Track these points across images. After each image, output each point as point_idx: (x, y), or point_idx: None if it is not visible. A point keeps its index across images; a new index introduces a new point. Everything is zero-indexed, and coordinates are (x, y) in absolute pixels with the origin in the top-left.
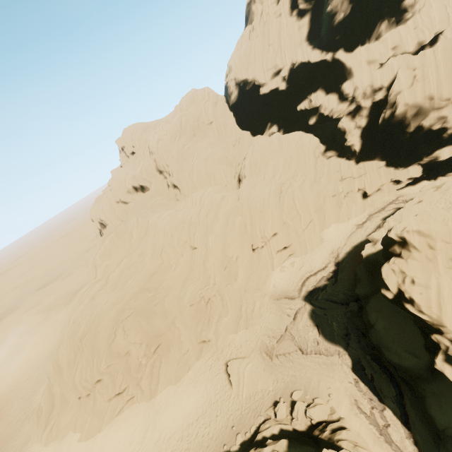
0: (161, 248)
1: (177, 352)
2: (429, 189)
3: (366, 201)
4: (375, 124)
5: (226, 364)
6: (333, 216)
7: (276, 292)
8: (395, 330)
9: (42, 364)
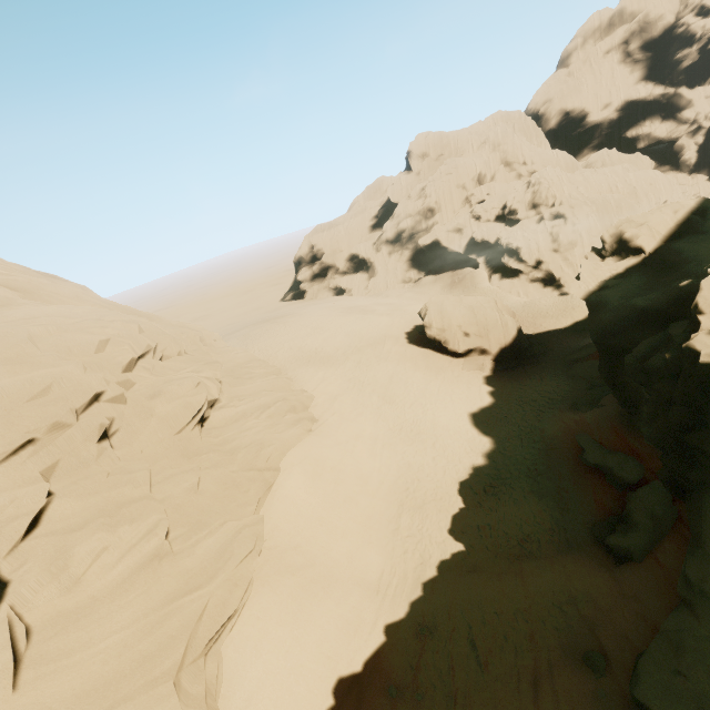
0: (596, 189)
1: None
2: None
3: None
4: None
5: None
6: None
7: None
8: None
9: None
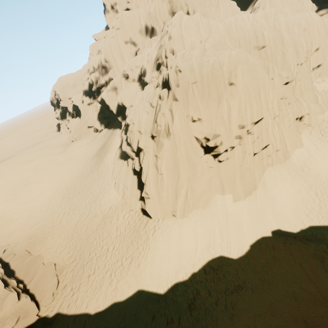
0: (237, 39)
1: (288, 122)
2: None
3: None
4: None
5: None
6: None
7: None
8: None
9: (76, 185)
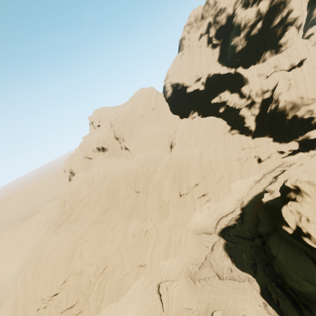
0: (114, 190)
1: (120, 273)
2: (306, 157)
3: (260, 165)
4: (264, 113)
5: (158, 286)
6: (238, 174)
7: (197, 228)
8: (293, 261)
9: (11, 279)
